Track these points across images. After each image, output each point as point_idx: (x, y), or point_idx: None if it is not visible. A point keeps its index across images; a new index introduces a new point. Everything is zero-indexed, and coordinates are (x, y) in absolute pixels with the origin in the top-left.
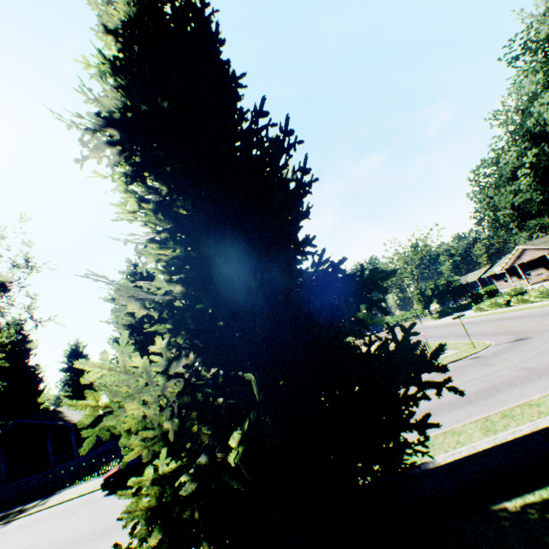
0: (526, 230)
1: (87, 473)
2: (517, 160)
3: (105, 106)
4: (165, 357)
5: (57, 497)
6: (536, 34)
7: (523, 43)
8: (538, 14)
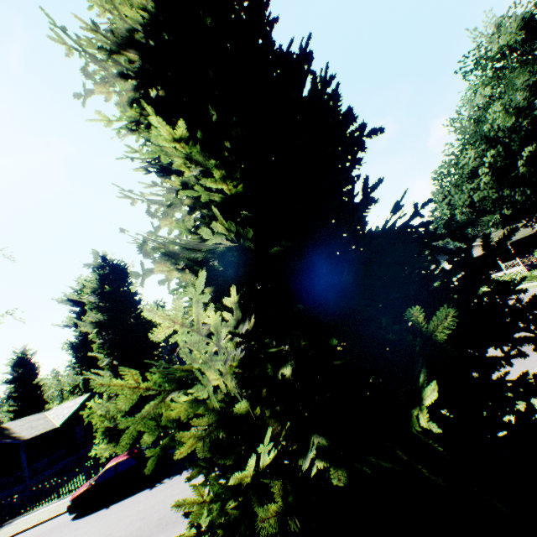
0: (480, 226)
1: (45, 497)
2: (474, 162)
3: (125, 21)
4: (235, 315)
5: (6, 530)
6: (486, 52)
7: (475, 59)
8: (486, 35)
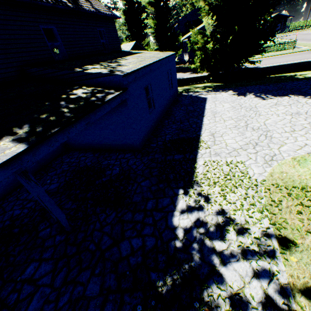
0: None
1: None
2: None
3: None
4: (213, 22)
5: None
6: None
7: None
8: None
